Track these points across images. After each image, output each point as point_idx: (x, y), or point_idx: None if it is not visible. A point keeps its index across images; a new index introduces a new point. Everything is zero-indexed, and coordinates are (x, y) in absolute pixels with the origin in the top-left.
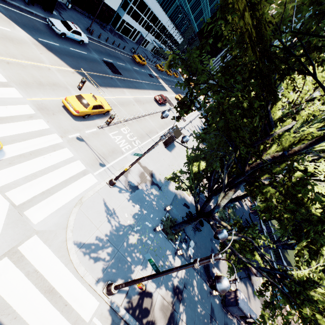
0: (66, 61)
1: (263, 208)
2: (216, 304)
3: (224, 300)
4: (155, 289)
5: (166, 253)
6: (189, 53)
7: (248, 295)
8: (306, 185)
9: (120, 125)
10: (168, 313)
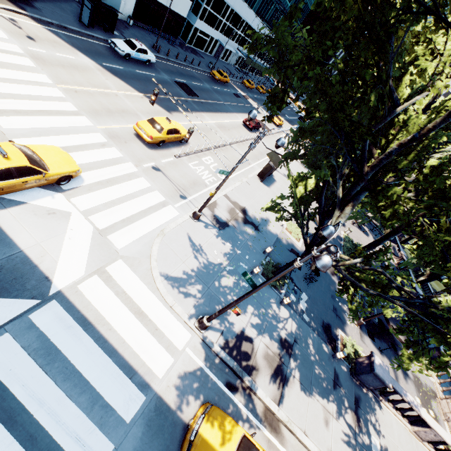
0: (133, 85)
1: (390, 215)
2: (342, 371)
3: (353, 368)
4: (256, 335)
5: (269, 300)
6: (275, 29)
7: (393, 372)
8: (446, 167)
9: (201, 154)
10: (275, 364)
